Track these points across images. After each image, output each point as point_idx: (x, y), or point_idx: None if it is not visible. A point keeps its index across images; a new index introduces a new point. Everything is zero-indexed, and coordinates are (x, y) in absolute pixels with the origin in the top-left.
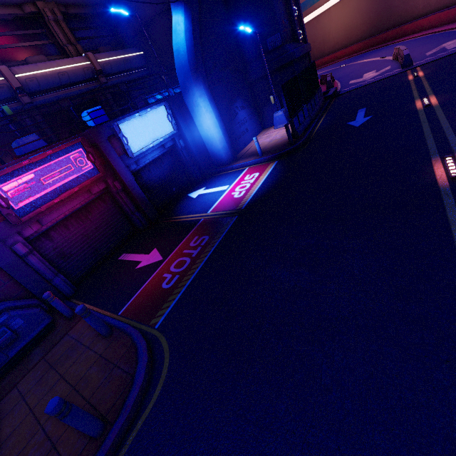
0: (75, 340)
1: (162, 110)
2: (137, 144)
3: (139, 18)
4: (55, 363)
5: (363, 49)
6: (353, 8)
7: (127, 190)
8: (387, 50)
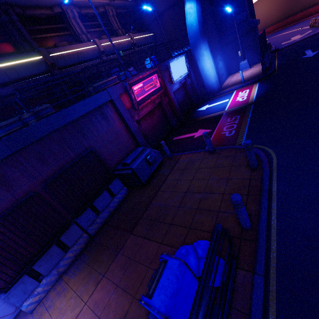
0: (189, 160)
1: (183, 59)
2: (175, 77)
3: (156, 12)
4: (184, 168)
5: (277, 29)
6: (269, 3)
7: (171, 103)
8: (300, 25)
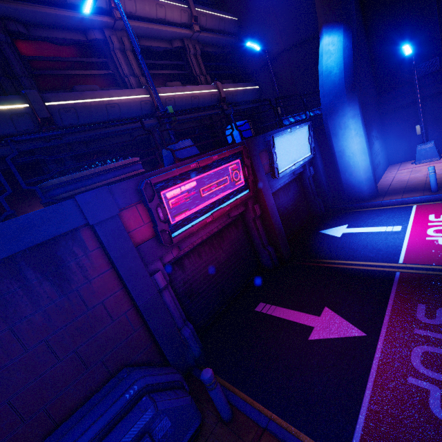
0: None
1: (305, 131)
2: (282, 164)
3: (267, 53)
4: None
5: None
6: None
7: (266, 217)
8: None
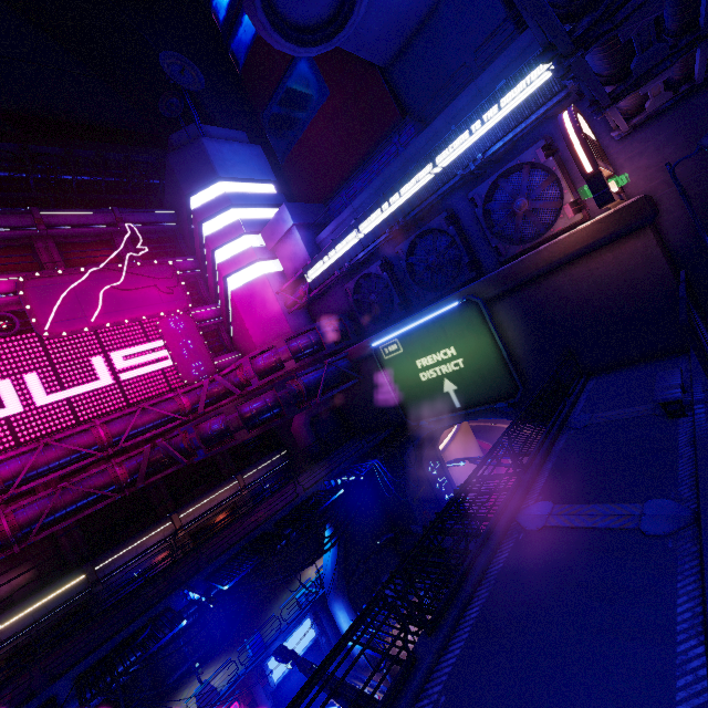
0: None
1: (307, 622)
2: (280, 670)
3: None
4: None
5: None
6: None
7: None
8: None
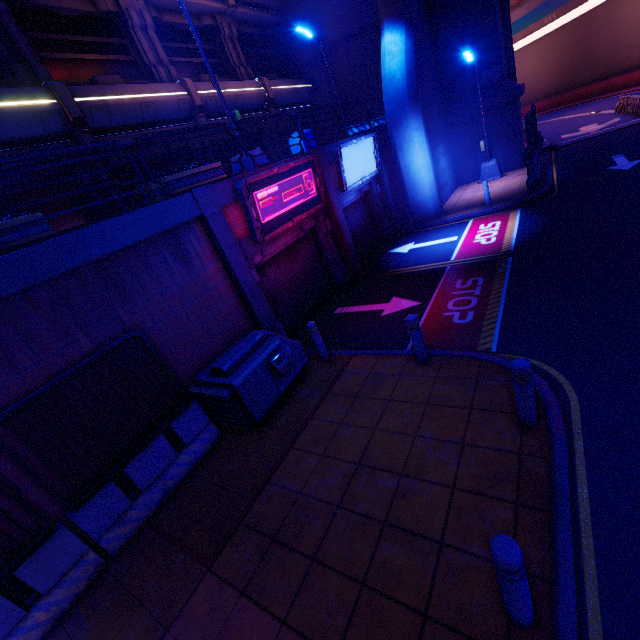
0: (369, 374)
1: (371, 143)
2: (349, 178)
3: (321, 42)
4: (357, 393)
5: (549, 108)
6: (538, 58)
7: (337, 232)
8: (594, 106)
